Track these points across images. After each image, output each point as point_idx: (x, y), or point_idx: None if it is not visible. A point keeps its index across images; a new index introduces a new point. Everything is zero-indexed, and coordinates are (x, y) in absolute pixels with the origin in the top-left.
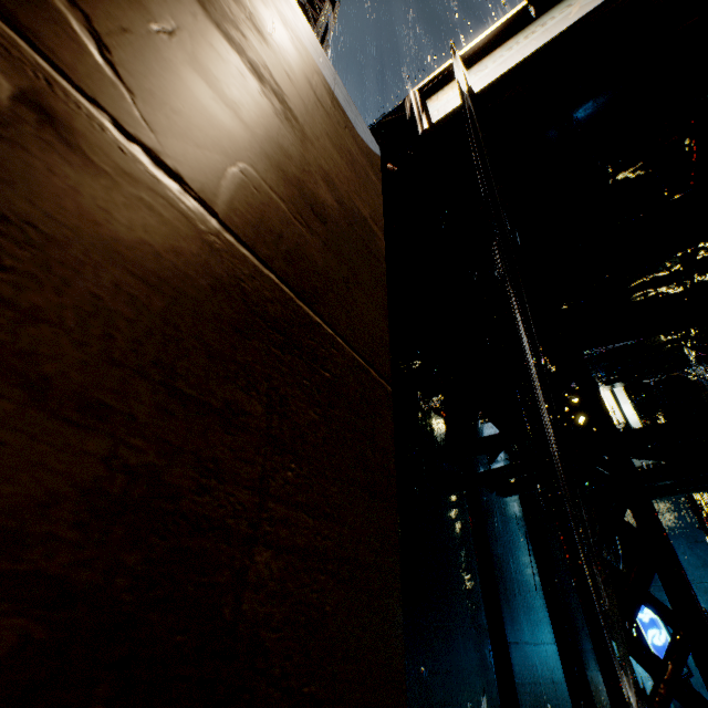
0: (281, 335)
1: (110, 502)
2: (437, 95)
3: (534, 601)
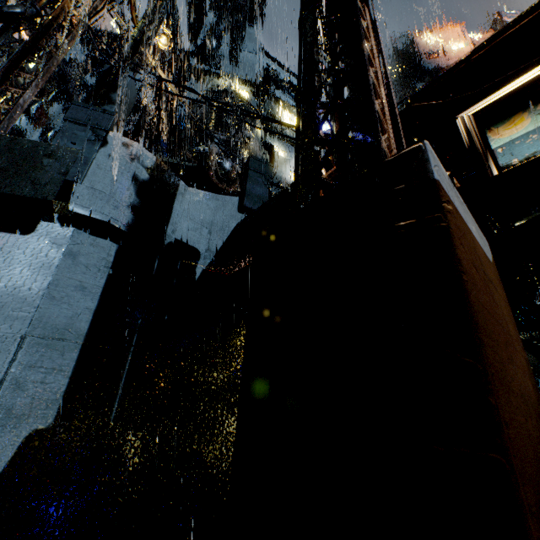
0: None
1: None
2: (496, 127)
3: None
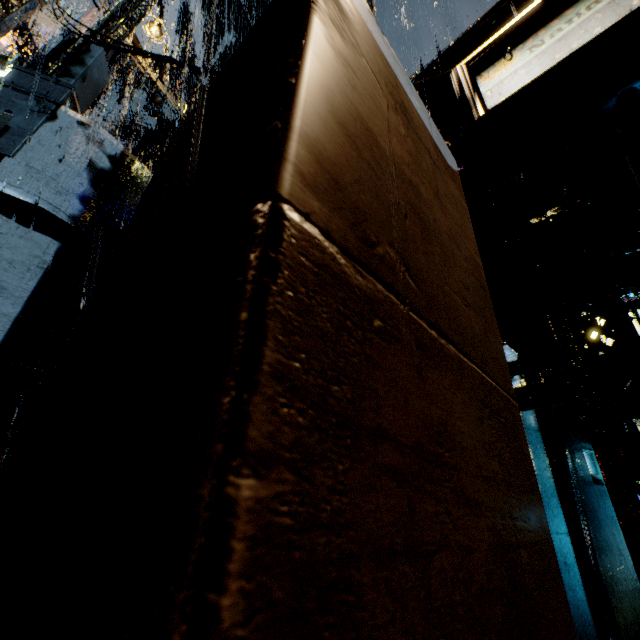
0: (487, 408)
1: (493, 547)
2: (487, 72)
3: (549, 499)
